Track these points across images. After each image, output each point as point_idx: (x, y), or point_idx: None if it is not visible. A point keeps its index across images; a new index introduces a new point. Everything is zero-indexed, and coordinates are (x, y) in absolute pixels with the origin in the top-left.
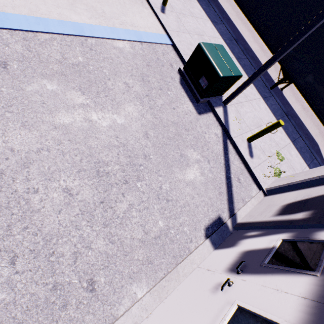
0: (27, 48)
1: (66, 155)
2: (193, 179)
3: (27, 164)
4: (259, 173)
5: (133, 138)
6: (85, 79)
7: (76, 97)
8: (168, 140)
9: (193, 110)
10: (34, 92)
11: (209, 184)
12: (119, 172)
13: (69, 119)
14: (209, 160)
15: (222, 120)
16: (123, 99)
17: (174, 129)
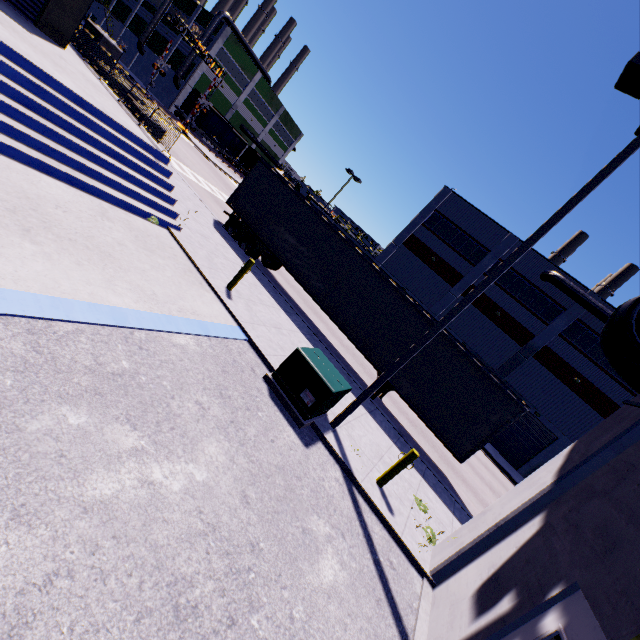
0: (34, 346)
1: (110, 579)
2: (333, 580)
3: (18, 631)
4: (412, 542)
5: (226, 509)
6: (136, 399)
7: (122, 435)
8: (278, 503)
9: (297, 440)
10: (44, 434)
11: (358, 585)
12: (215, 599)
13: (111, 486)
14: (343, 531)
15: (339, 454)
16: (199, 432)
17: (282, 479)
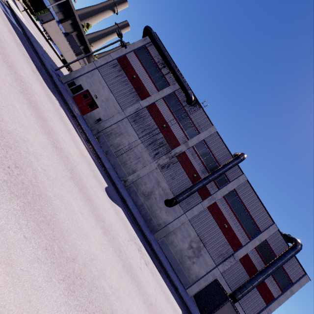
0: None
1: None
2: None
3: None
4: None
5: None
6: None
7: None
8: None
9: None
10: None
11: None
12: None
13: None
14: None
15: None
16: None
17: None
